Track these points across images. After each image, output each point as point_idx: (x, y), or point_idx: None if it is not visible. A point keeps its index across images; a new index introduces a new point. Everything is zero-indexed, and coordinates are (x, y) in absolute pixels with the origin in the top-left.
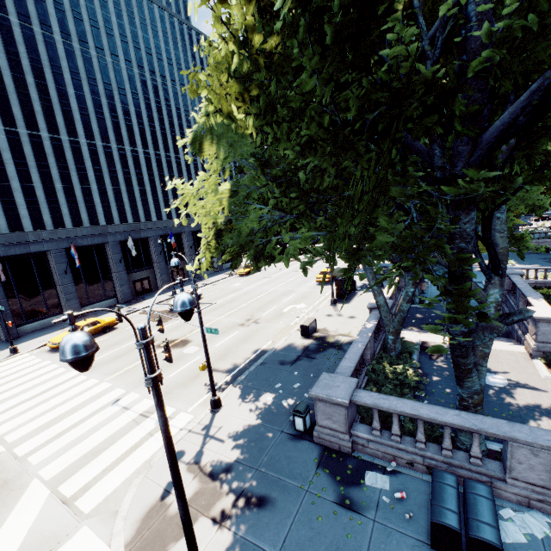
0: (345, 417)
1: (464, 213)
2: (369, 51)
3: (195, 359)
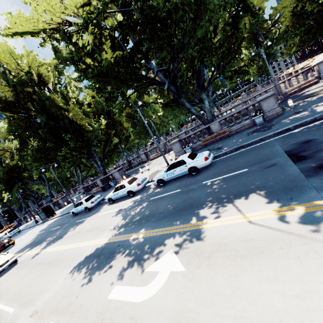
0: (17, 222)
1: (3, 204)
2: None
3: None
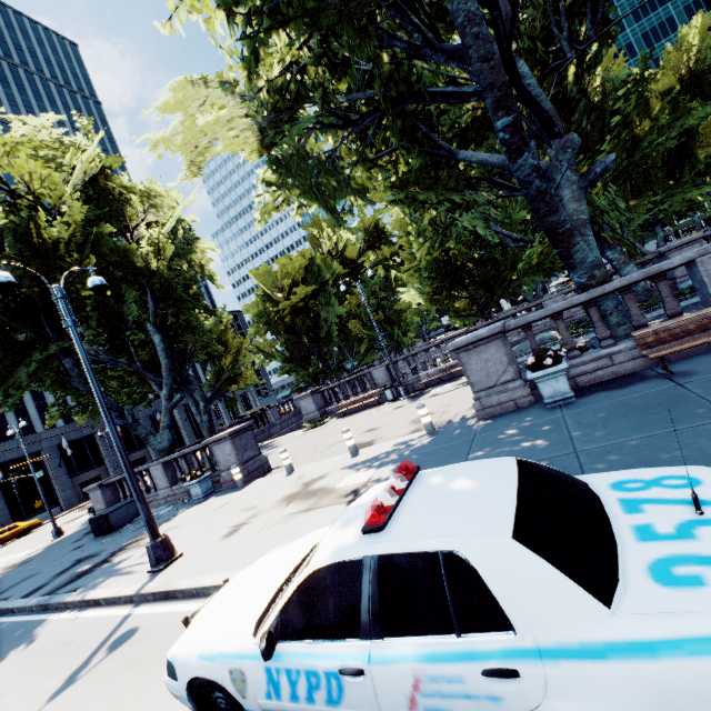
0: (102, 496)
1: (64, 361)
2: (5, 310)
3: (80, 520)
